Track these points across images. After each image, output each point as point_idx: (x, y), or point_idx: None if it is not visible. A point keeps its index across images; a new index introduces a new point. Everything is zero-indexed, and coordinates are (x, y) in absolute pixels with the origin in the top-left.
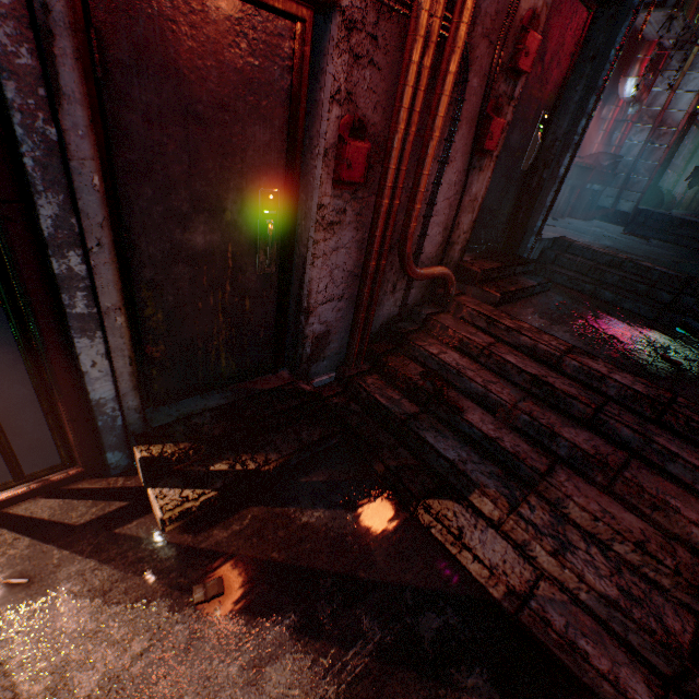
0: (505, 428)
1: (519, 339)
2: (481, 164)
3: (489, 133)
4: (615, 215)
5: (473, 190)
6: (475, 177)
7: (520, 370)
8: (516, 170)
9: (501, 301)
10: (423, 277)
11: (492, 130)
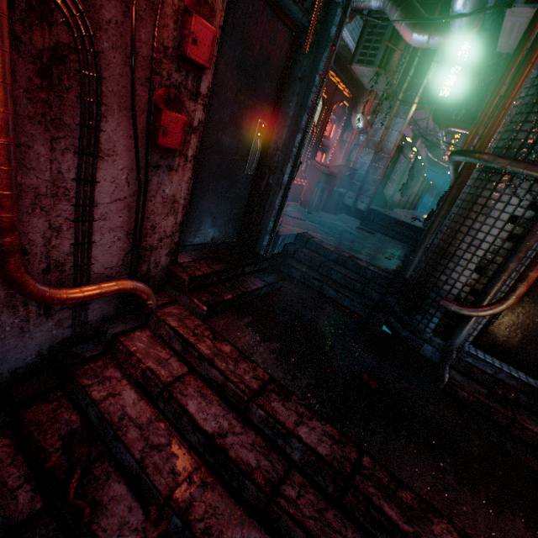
0: (152, 537)
1: (211, 371)
2: (170, 162)
3: (162, 128)
4: (356, 212)
5: (167, 191)
6: (165, 176)
7: (196, 427)
8: (239, 173)
9: (213, 313)
10: (76, 300)
11: (166, 124)
